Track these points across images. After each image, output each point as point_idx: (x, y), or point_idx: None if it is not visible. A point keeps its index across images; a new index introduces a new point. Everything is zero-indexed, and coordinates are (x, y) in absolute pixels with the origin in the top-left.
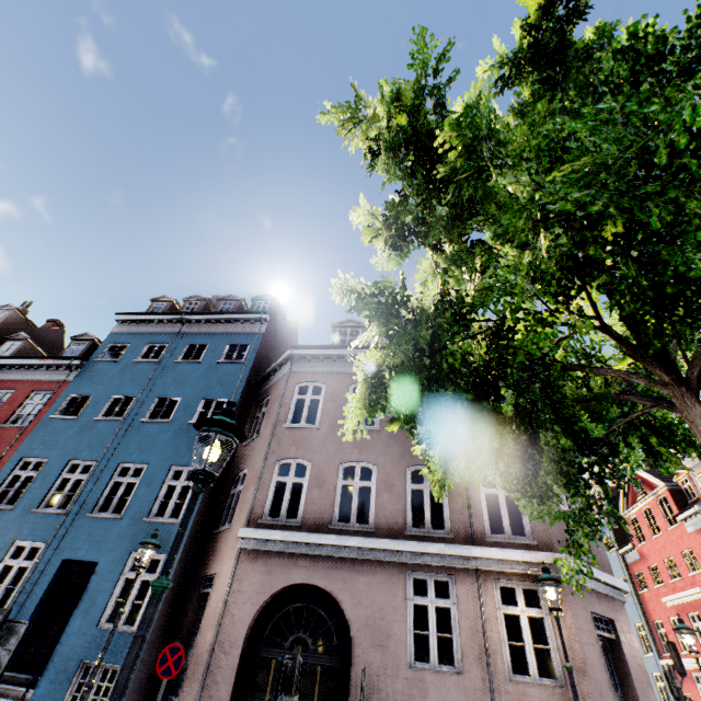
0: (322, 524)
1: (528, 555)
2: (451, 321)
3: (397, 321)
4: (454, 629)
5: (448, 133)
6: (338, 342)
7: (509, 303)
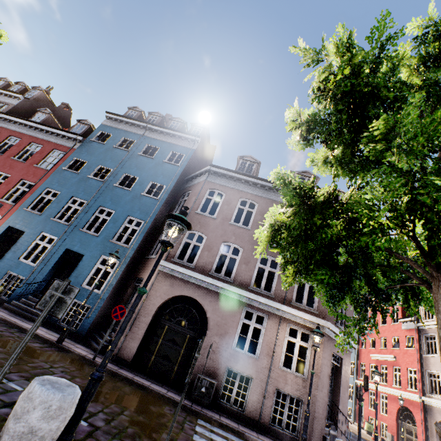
0: (205, 270)
1: (311, 318)
2: (332, 215)
3: (302, 206)
4: (260, 339)
5: (379, 120)
6: (239, 169)
7: (368, 215)
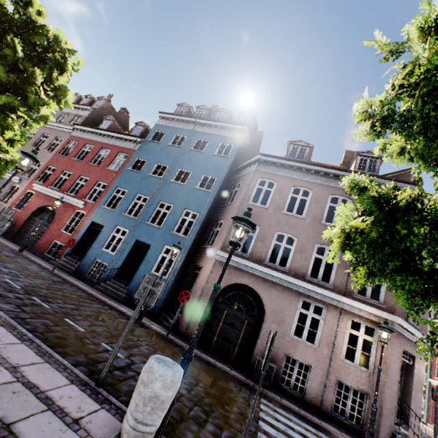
0: (260, 260)
1: (376, 311)
2: (417, 222)
3: (382, 214)
4: (318, 329)
5: None
6: (290, 155)
7: None
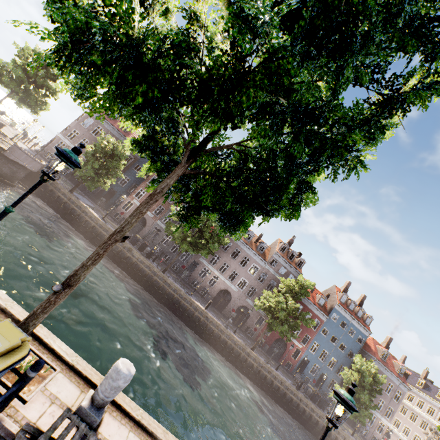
0: None
1: (387, 422)
2: None
3: None
4: (373, 422)
5: None
6: (382, 356)
7: None
